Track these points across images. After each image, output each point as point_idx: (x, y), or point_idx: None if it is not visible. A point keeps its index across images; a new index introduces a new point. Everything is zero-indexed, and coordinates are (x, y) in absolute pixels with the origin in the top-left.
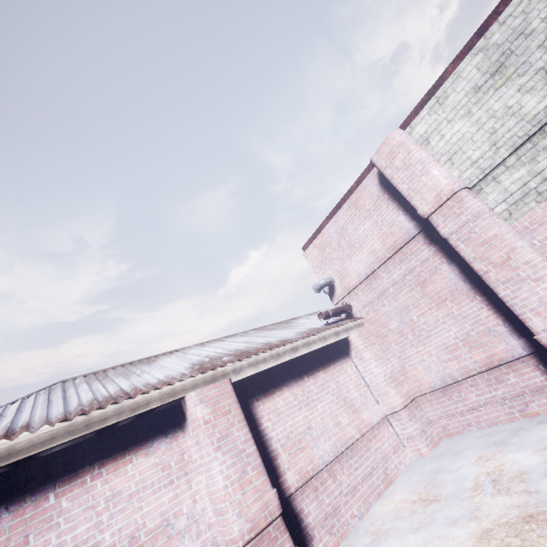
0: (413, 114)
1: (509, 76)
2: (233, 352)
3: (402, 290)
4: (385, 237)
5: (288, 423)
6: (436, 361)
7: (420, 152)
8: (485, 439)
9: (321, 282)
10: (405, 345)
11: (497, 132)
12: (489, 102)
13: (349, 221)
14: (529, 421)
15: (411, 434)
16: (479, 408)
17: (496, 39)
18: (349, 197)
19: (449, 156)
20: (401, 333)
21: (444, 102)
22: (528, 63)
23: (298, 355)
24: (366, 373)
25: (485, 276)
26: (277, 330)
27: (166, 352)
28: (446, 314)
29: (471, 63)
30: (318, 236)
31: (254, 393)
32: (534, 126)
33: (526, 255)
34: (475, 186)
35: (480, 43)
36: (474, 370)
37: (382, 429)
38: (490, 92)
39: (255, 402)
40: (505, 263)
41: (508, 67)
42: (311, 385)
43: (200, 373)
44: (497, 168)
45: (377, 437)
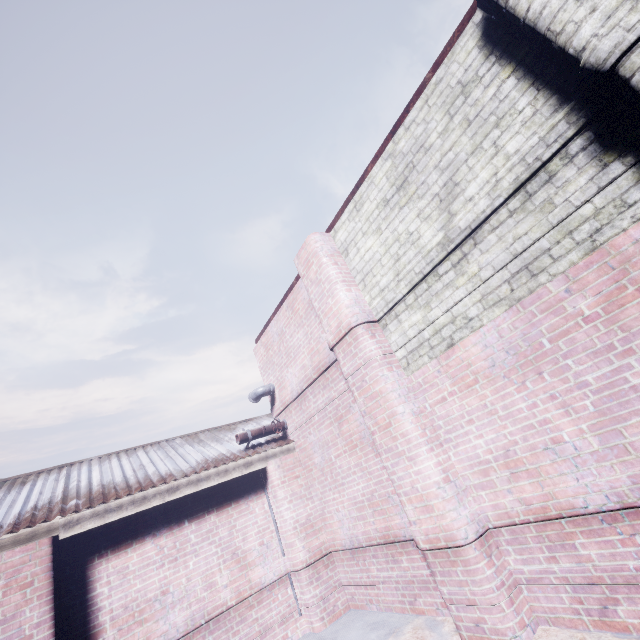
0: (340, 214)
1: (411, 195)
2: (98, 489)
3: (324, 421)
4: (313, 353)
5: (135, 587)
6: (347, 515)
7: (330, 268)
8: (367, 632)
9: (257, 391)
10: (325, 487)
11: (400, 259)
12: (395, 222)
13: (287, 324)
14: (412, 620)
15: (307, 602)
16: (378, 585)
17: (402, 146)
18: (288, 297)
19: (363, 276)
20: (322, 471)
21: (360, 209)
22: (427, 184)
23: (175, 497)
24: (278, 514)
25: (373, 437)
26: (198, 445)
27: (57, 466)
28: (356, 463)
29: (382, 169)
30: (264, 333)
31: (99, 547)
32: (428, 265)
33: (403, 426)
34: (382, 320)
35: (390, 147)
36: (375, 539)
37: (276, 591)
38: (396, 210)
39: (97, 560)
40: (387, 428)
41: (411, 183)
42: (191, 532)
43: (8, 532)
44: (399, 304)
45: (264, 602)
